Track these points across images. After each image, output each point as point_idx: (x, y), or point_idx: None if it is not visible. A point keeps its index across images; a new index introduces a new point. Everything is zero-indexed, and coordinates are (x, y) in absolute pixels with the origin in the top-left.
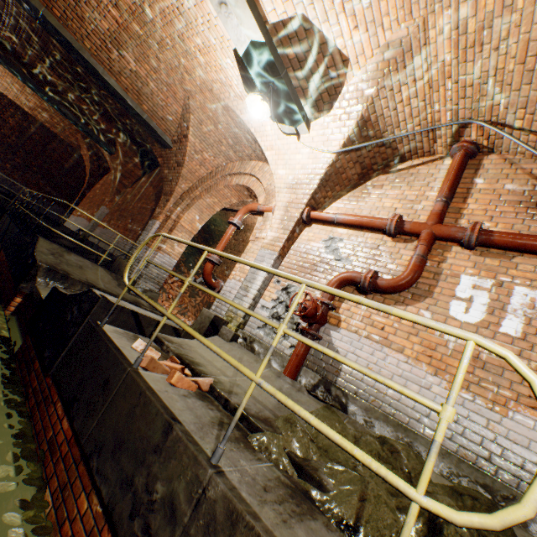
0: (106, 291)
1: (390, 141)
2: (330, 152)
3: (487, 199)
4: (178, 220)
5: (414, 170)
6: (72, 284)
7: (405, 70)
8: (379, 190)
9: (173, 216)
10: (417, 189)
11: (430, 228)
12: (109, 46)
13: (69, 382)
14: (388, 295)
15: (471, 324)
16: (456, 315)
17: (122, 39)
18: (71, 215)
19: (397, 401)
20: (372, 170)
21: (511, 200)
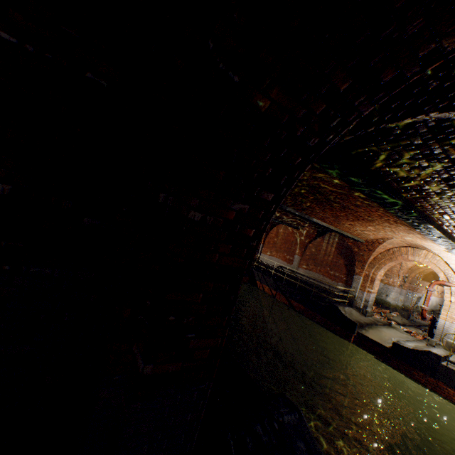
0: (369, 323)
1: None
2: None
3: None
4: (374, 276)
5: None
6: (363, 326)
7: None
8: None
9: (370, 274)
10: None
11: None
12: (357, 230)
13: (451, 383)
14: None
15: None
16: None
17: (367, 230)
18: (261, 253)
19: None
20: None
21: None
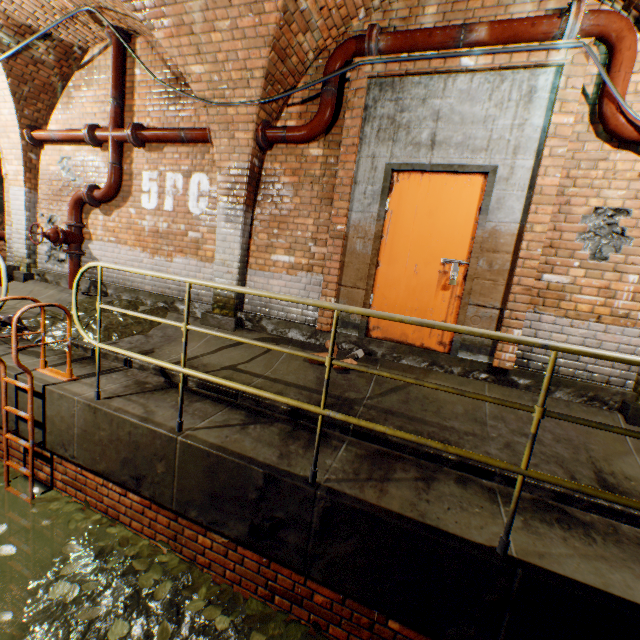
0: None
1: (48, 34)
2: None
3: (145, 93)
4: None
5: (97, 63)
6: None
7: None
8: (80, 93)
9: None
10: (104, 87)
11: (111, 135)
12: None
13: None
14: (111, 204)
15: (153, 210)
16: (146, 206)
17: None
18: None
19: (132, 277)
20: (66, 67)
21: (157, 91)
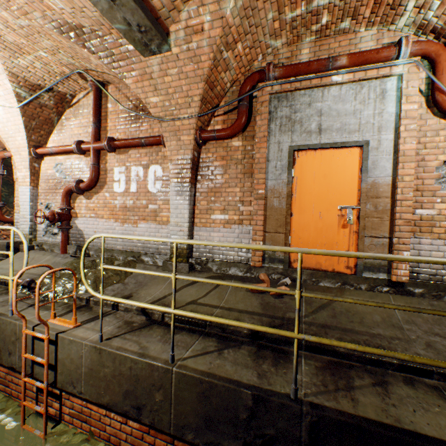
0: None
1: (51, 88)
2: (14, 108)
3: (115, 118)
4: None
5: (82, 103)
6: None
7: (8, 50)
8: (70, 122)
9: None
10: (86, 117)
11: (92, 146)
12: None
13: None
14: (92, 191)
15: (122, 192)
16: (117, 190)
17: None
18: None
19: (108, 240)
20: (61, 107)
21: (123, 116)
